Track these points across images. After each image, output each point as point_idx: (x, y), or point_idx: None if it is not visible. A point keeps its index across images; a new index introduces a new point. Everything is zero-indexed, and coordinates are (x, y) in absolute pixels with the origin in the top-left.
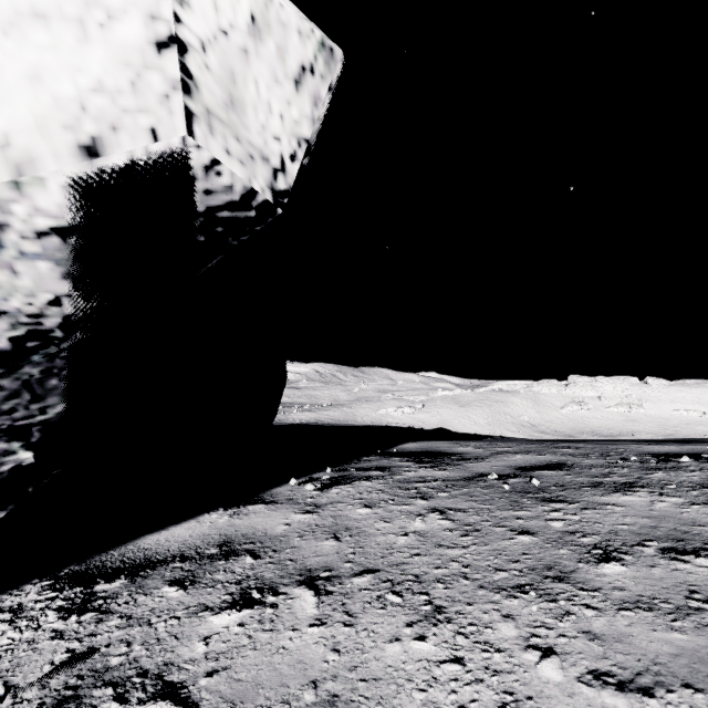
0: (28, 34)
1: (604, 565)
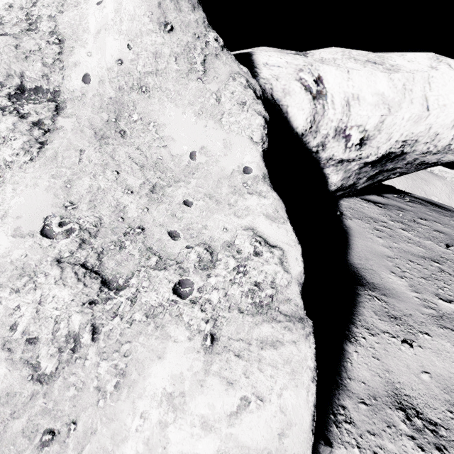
0: None
1: None
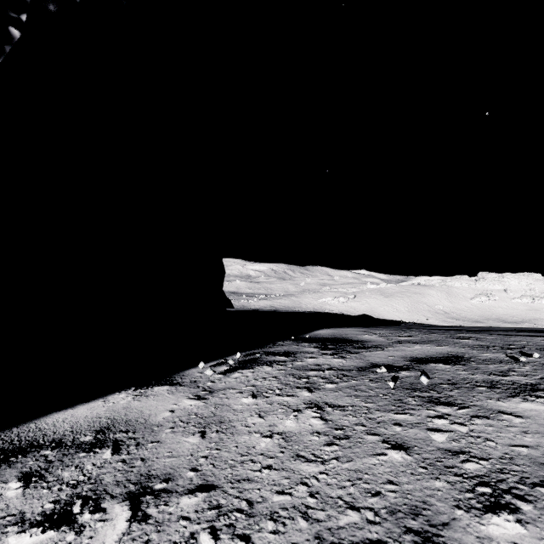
0: None
1: (491, 519)
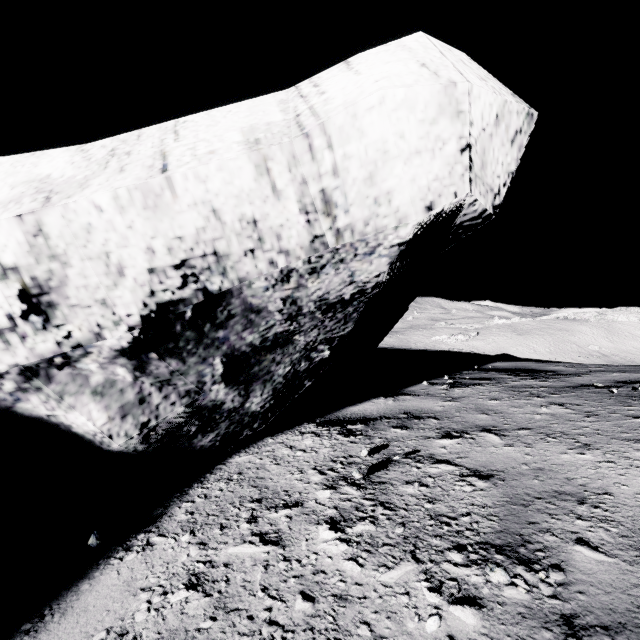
0: (413, 162)
1: None
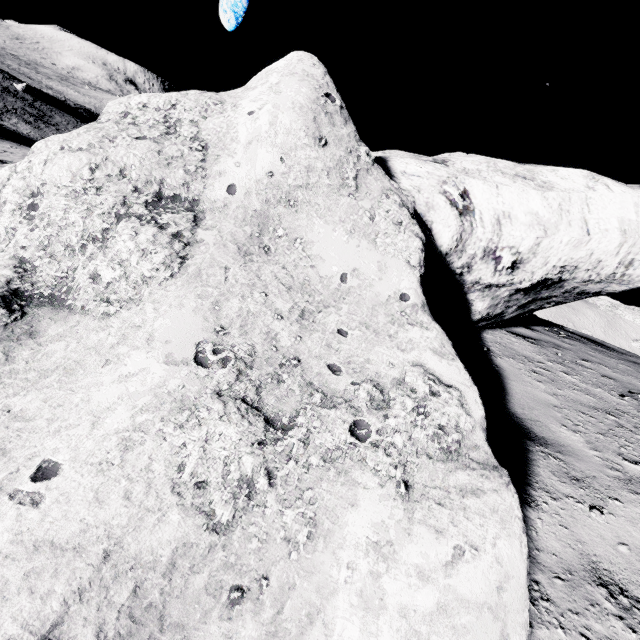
0: None
1: None
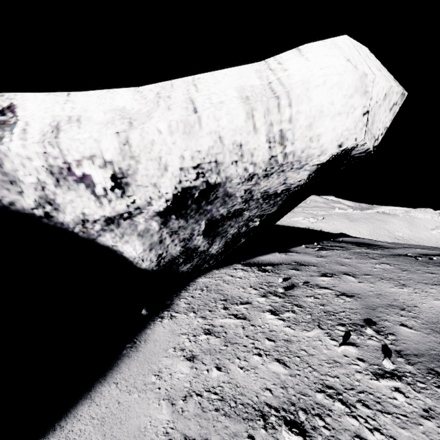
0: (335, 119)
1: None
